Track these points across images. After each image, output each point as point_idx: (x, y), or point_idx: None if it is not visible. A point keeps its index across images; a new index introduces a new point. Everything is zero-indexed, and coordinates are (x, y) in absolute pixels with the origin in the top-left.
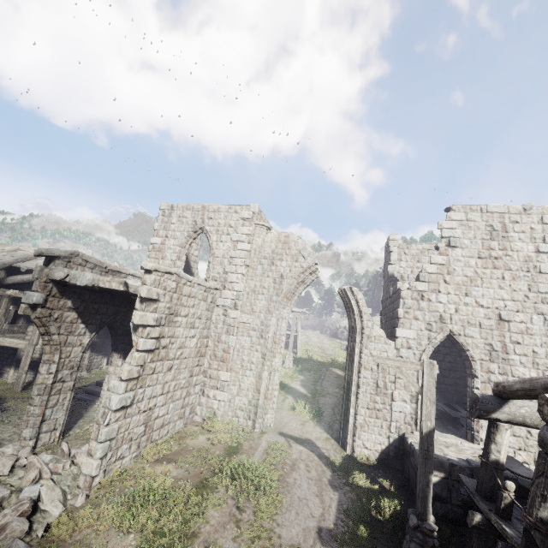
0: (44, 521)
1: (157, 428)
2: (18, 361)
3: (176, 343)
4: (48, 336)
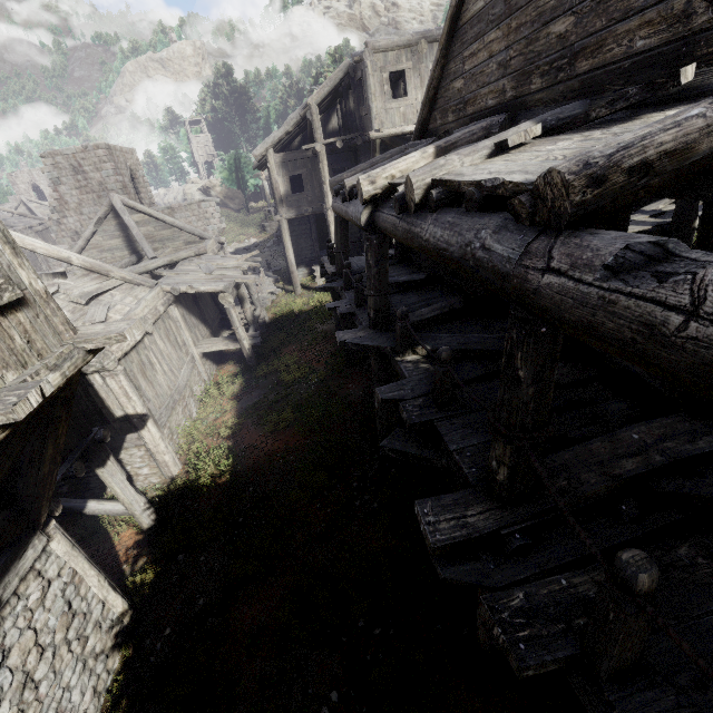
0: None
1: None
2: None
3: None
4: None
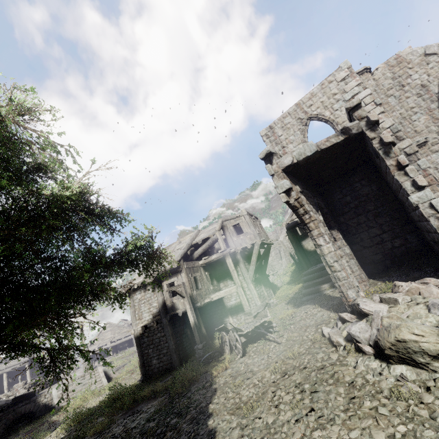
0: None
1: None
2: (229, 311)
3: None
4: (307, 214)
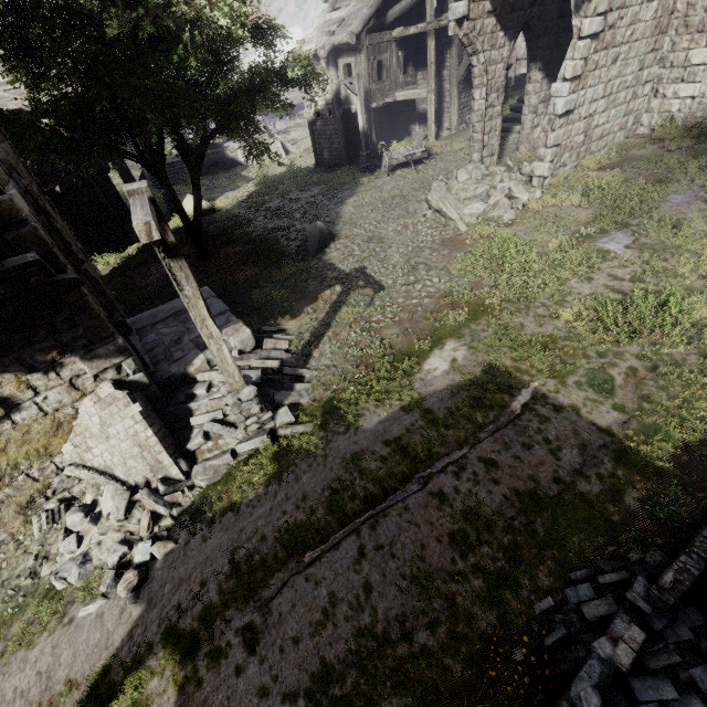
0: (517, 204)
1: (595, 140)
2: (419, 117)
3: (627, 18)
4: (475, 56)
